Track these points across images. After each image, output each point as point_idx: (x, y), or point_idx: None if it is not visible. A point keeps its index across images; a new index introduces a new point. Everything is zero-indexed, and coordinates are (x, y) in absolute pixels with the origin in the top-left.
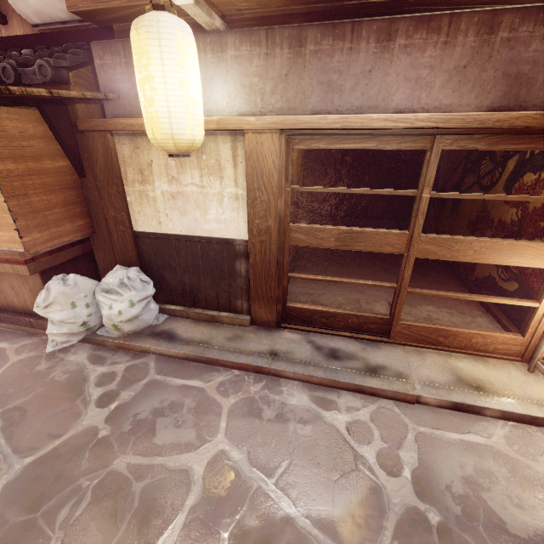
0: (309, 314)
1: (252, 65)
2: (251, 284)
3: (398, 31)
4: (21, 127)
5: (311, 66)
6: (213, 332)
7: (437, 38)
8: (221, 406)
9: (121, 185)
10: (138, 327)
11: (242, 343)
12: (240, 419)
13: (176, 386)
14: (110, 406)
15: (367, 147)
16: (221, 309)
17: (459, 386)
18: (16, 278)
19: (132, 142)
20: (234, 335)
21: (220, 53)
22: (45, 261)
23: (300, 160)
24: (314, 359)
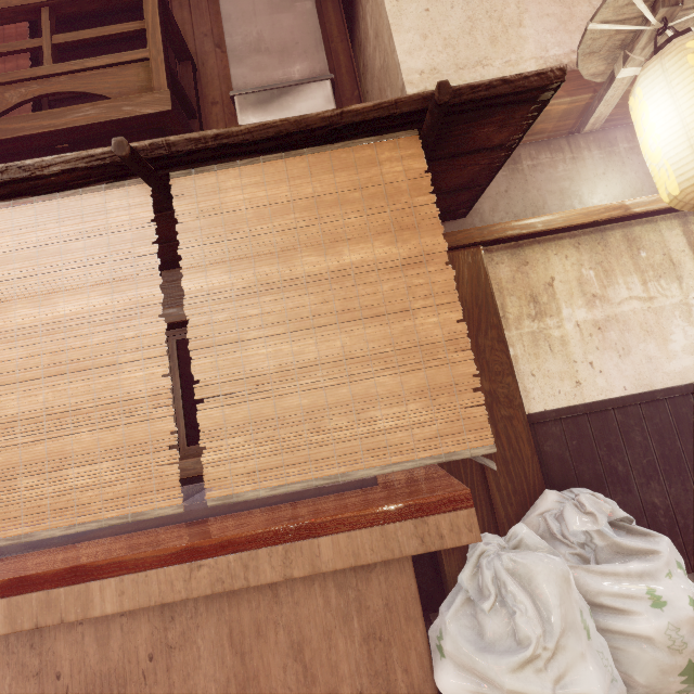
0: None
1: None
2: None
3: None
4: None
5: None
6: None
7: None
8: None
9: (502, 327)
10: None
11: None
12: None
13: None
14: None
15: None
16: None
17: None
18: (323, 602)
19: (514, 257)
20: None
21: (609, 148)
22: None
23: None
24: None
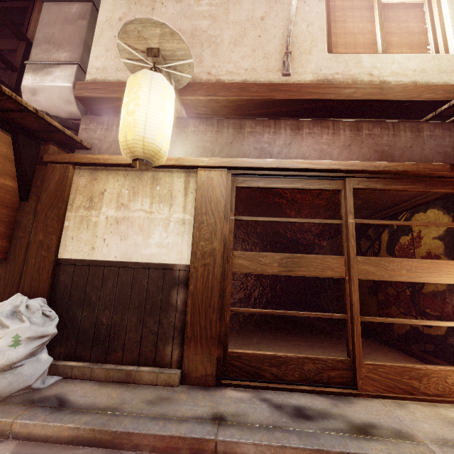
0: (256, 363)
1: (206, 136)
2: (187, 318)
3: (303, 126)
4: None
5: (249, 139)
6: (127, 395)
7: (328, 131)
8: None
9: (64, 209)
10: (7, 388)
11: (170, 406)
12: None
13: None
14: None
15: (296, 186)
16: (142, 362)
17: None
18: None
19: (91, 175)
20: (157, 397)
21: (183, 128)
22: None
23: None
24: (278, 420)
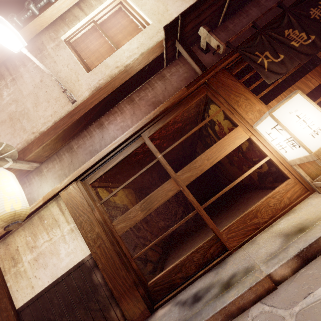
0: (167, 279)
1: (55, 168)
2: (110, 286)
3: (103, 121)
4: None
5: (79, 152)
6: None
7: (117, 114)
8: None
9: (0, 278)
10: None
11: None
12: None
13: None
14: None
15: (120, 159)
16: None
17: (289, 240)
18: None
19: (4, 244)
20: None
21: (41, 174)
22: None
23: (131, 197)
24: (181, 316)
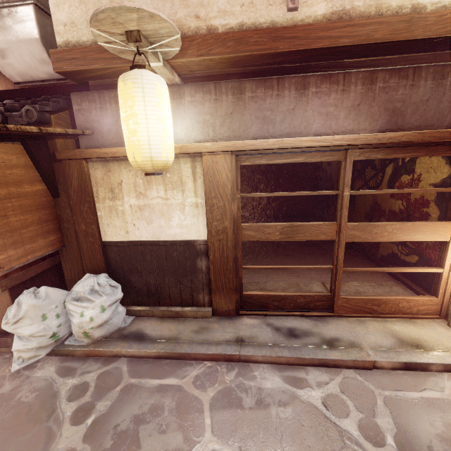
0: (263, 300)
1: (204, 107)
2: (211, 278)
3: (310, 83)
4: (6, 159)
5: (250, 107)
6: (180, 327)
7: (337, 87)
8: (201, 402)
9: (92, 202)
10: (108, 332)
11: (209, 334)
12: (222, 412)
13: (152, 387)
14: (86, 422)
15: (298, 161)
16: (184, 305)
17: (403, 347)
18: None
19: (104, 167)
20: (199, 327)
21: (179, 99)
22: (17, 276)
23: None
24: (277, 340)
